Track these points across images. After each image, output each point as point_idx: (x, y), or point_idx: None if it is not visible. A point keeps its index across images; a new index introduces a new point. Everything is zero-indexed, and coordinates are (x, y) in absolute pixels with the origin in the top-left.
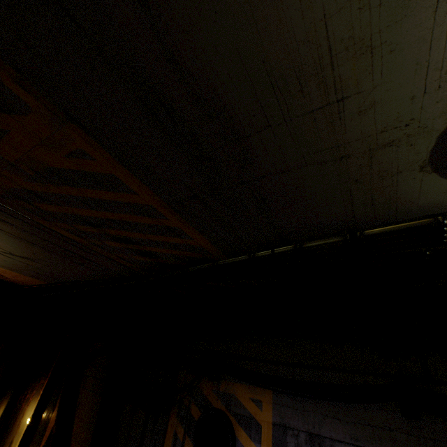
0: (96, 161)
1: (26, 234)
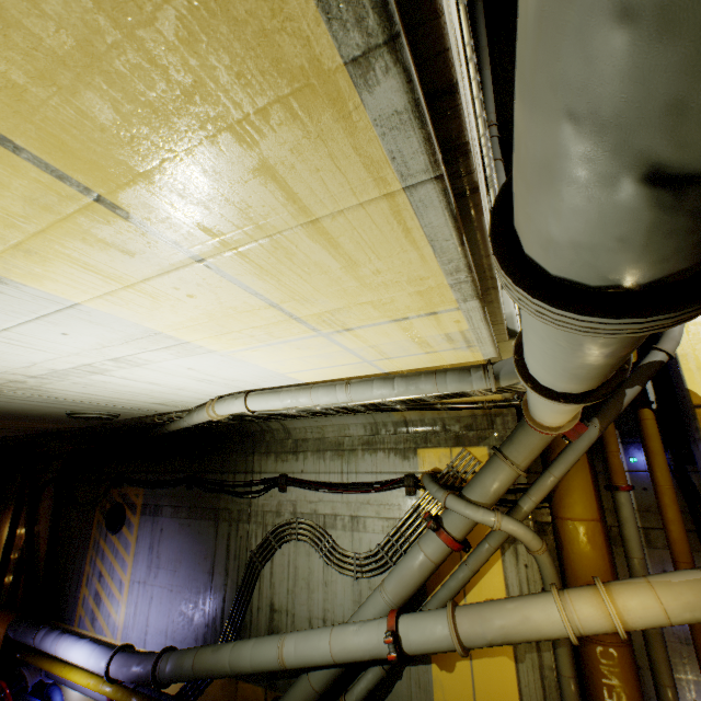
0: None
1: None
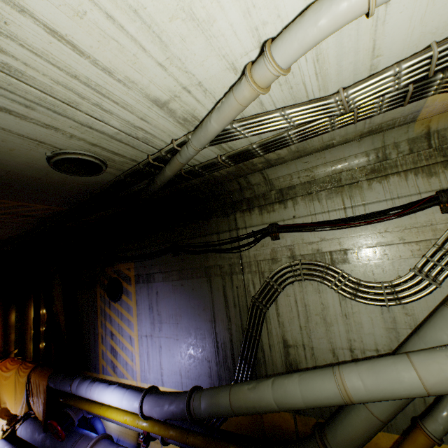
0: None
1: None
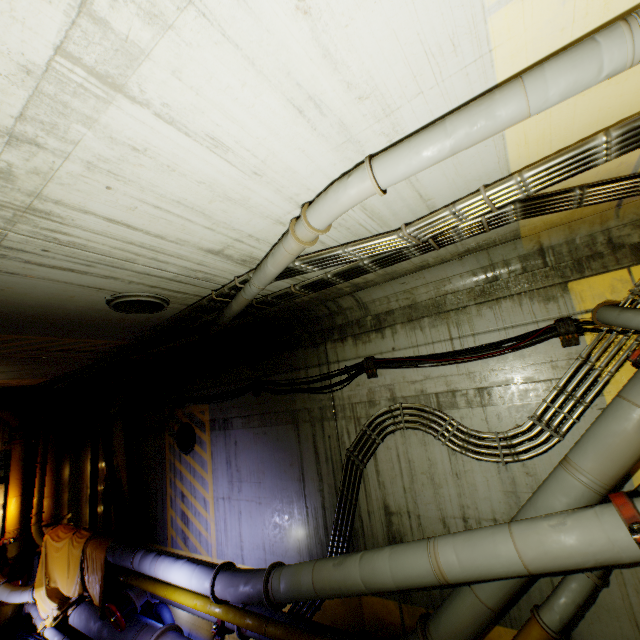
0: (7, 337)
1: (2, 362)
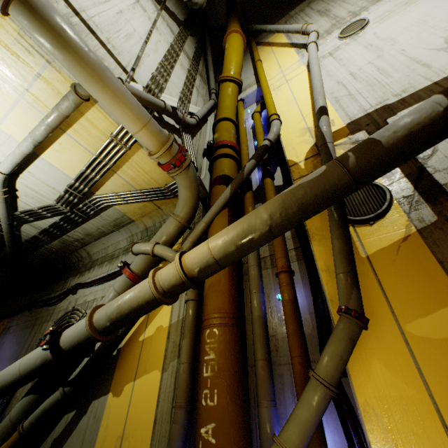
0: None
1: None
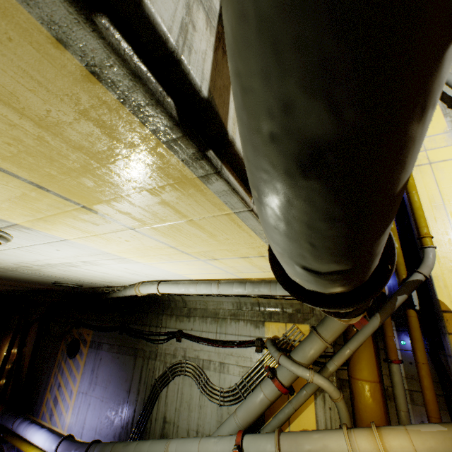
0: None
1: None
